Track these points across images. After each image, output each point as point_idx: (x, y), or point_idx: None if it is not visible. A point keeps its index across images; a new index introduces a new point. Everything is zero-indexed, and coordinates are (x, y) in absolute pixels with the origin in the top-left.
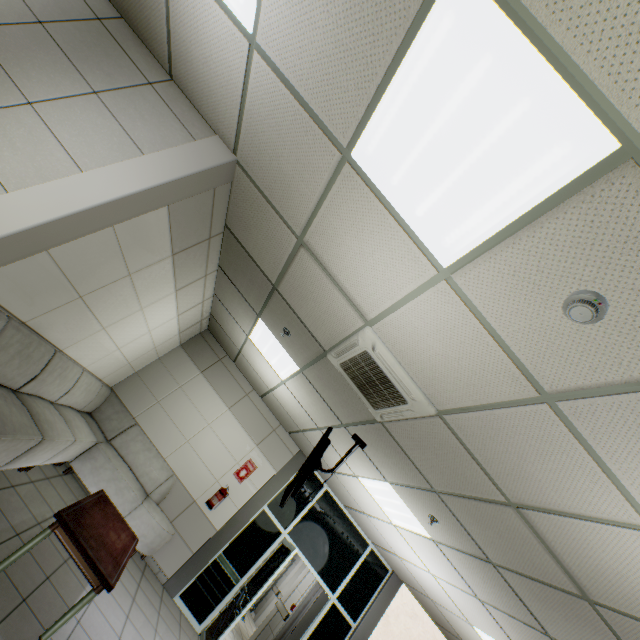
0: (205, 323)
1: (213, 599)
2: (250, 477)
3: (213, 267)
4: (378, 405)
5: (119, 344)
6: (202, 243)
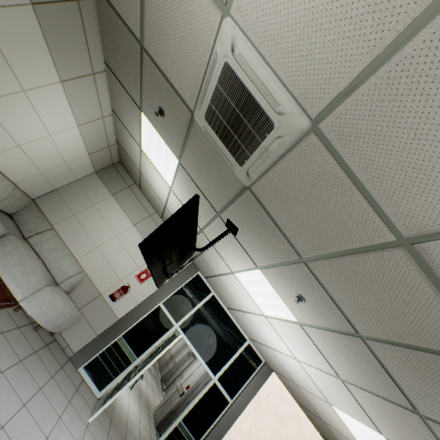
0: (115, 153)
1: (112, 372)
2: (149, 280)
3: (99, 64)
4: (243, 156)
5: (16, 139)
6: (70, 4)
